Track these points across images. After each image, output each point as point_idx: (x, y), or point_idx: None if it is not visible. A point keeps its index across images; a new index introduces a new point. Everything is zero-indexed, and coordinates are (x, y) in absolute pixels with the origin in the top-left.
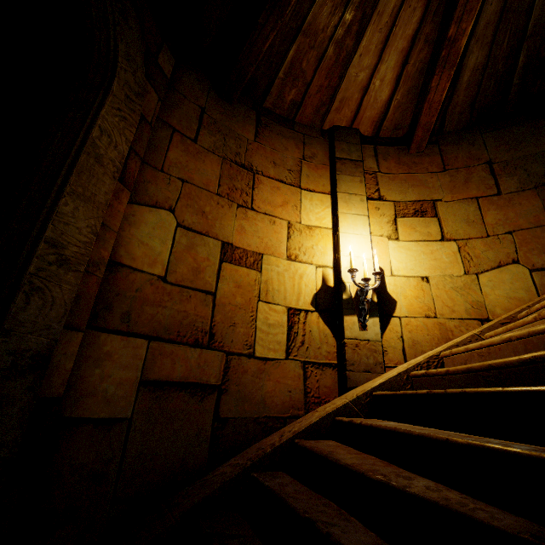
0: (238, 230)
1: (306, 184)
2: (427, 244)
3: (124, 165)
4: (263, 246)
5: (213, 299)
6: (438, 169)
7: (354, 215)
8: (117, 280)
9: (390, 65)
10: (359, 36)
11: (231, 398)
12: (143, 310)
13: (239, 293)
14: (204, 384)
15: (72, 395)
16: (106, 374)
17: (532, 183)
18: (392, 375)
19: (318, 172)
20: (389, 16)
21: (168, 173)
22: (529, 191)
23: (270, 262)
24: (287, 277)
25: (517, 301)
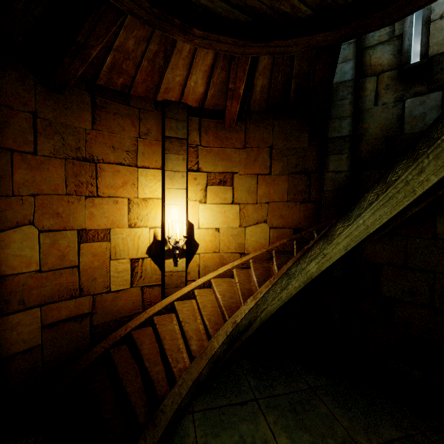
0: (89, 217)
1: (142, 162)
2: (223, 206)
3: None
4: (110, 223)
5: (78, 269)
6: (241, 145)
7: (176, 190)
8: (7, 285)
9: (199, 76)
10: (167, 59)
11: (99, 315)
12: (31, 294)
13: (96, 259)
14: (81, 314)
15: (4, 348)
16: (20, 332)
17: (288, 171)
18: (185, 293)
19: (152, 149)
20: (188, 53)
21: (19, 195)
22: (285, 176)
23: (116, 233)
24: (129, 240)
25: (259, 244)
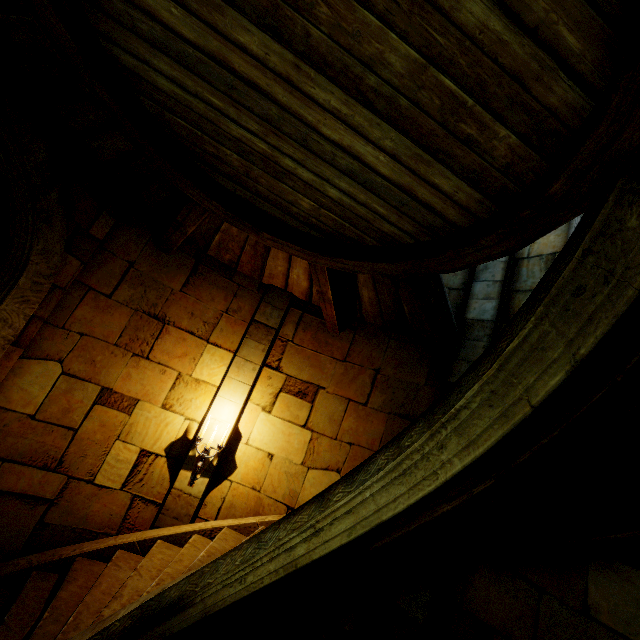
0: (124, 377)
1: (216, 338)
2: (290, 426)
3: (22, 331)
4: (143, 393)
5: (74, 434)
6: (341, 356)
7: (239, 382)
8: None
9: (300, 271)
10: (267, 249)
11: (59, 510)
12: (6, 440)
13: (101, 431)
14: (40, 497)
15: None
16: None
17: (390, 408)
18: (180, 532)
19: (234, 328)
20: None
21: (69, 329)
22: (384, 414)
23: (143, 408)
24: (154, 423)
25: None
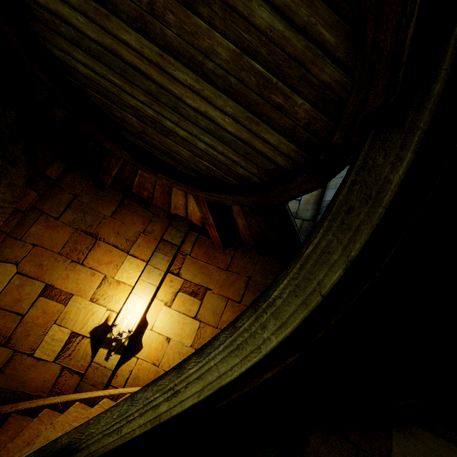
0: (64, 277)
1: (134, 251)
2: (184, 317)
3: None
4: (77, 289)
5: (21, 318)
6: (224, 267)
7: (148, 284)
8: None
9: (194, 204)
10: (170, 188)
11: (4, 376)
12: None
13: (43, 317)
14: None
15: None
16: None
17: None
18: (94, 396)
19: (148, 244)
20: None
21: (24, 241)
22: None
23: (76, 300)
24: (83, 312)
25: None
